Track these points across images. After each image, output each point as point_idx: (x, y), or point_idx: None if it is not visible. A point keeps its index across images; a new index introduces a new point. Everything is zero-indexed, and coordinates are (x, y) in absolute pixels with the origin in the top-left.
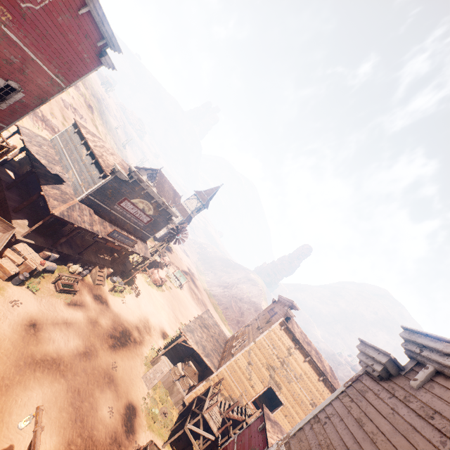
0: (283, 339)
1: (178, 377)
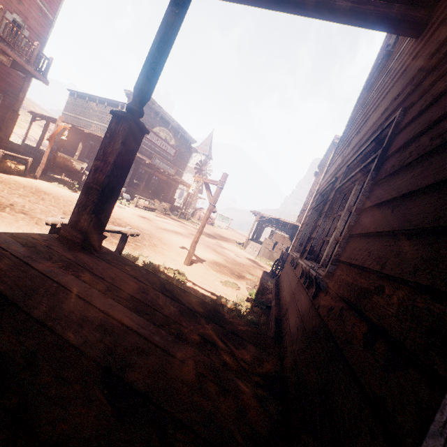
0: None
1: (272, 246)
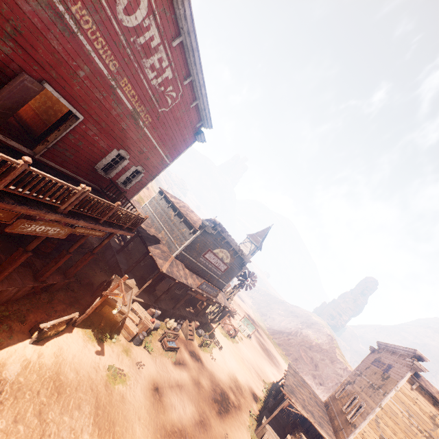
0: (419, 403)
1: None
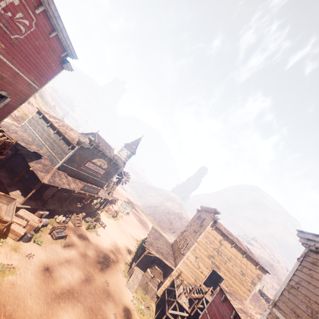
0: (215, 236)
1: (149, 279)
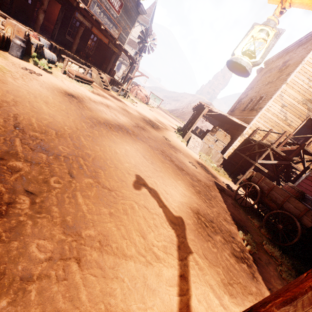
0: None
1: (212, 143)
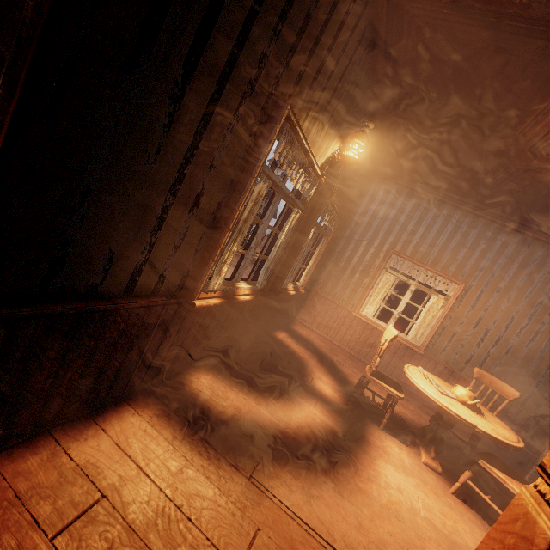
0: None
1: None
